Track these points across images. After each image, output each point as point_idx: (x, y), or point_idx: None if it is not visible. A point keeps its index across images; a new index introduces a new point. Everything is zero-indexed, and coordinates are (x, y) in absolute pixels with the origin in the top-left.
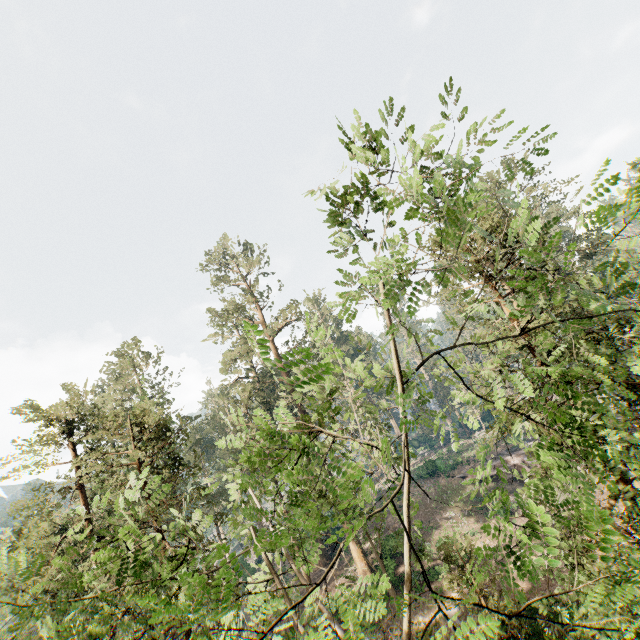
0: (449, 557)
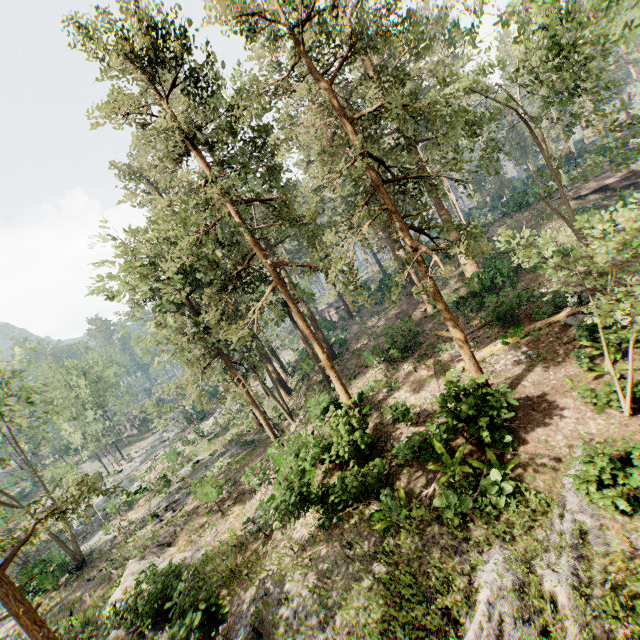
0: None
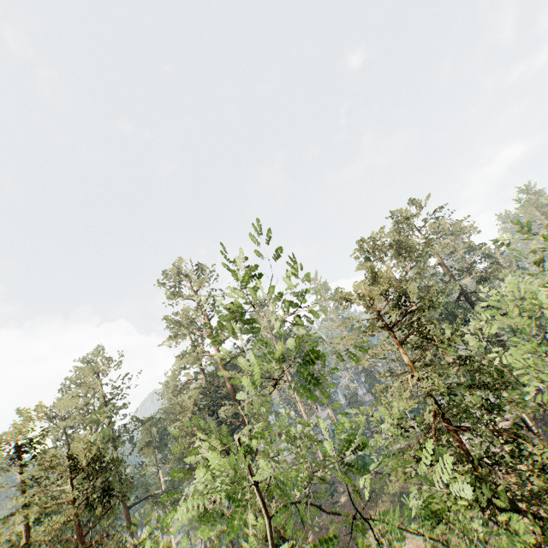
0: None
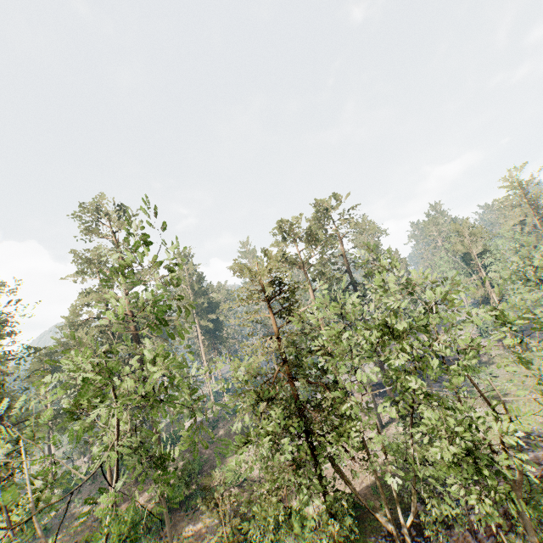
0: (205, 488)
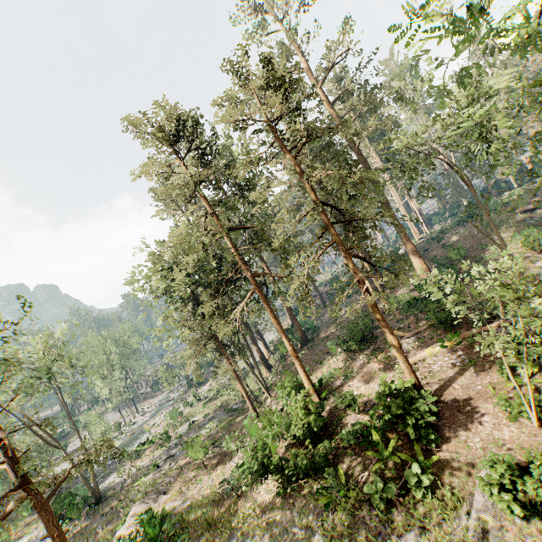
0: None
